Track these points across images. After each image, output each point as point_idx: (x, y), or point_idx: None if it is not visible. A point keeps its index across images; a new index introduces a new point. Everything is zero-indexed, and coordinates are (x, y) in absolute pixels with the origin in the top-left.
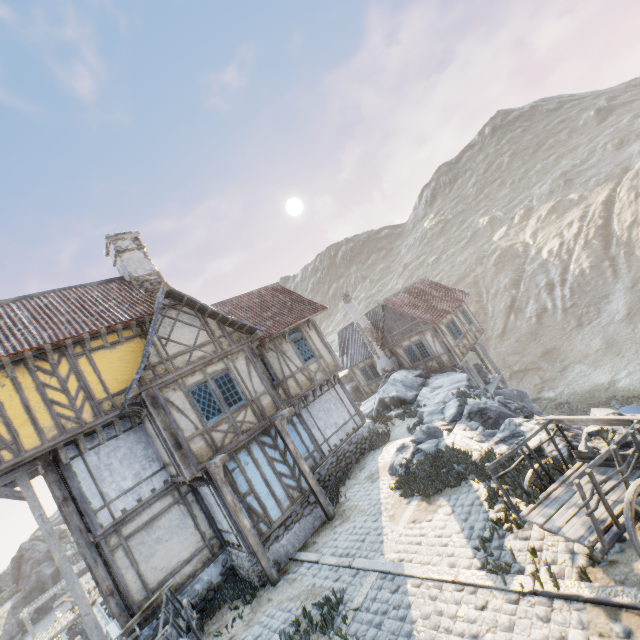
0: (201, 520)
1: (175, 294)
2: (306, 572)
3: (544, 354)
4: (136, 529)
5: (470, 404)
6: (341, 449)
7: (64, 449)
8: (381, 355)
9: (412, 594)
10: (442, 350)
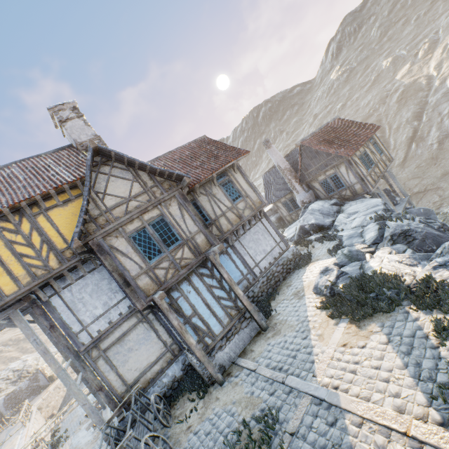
0: (162, 332)
1: (103, 151)
2: (245, 379)
3: (444, 175)
4: (111, 344)
5: (392, 227)
6: (270, 271)
7: (40, 291)
8: (299, 190)
9: (353, 435)
10: (355, 180)
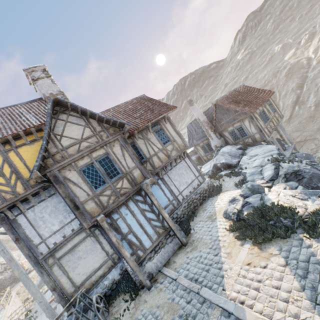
0: (105, 244)
1: (61, 102)
2: (168, 286)
3: (319, 129)
4: (64, 253)
5: (285, 167)
6: (190, 198)
7: (8, 211)
8: (214, 137)
9: None
10: (255, 131)
